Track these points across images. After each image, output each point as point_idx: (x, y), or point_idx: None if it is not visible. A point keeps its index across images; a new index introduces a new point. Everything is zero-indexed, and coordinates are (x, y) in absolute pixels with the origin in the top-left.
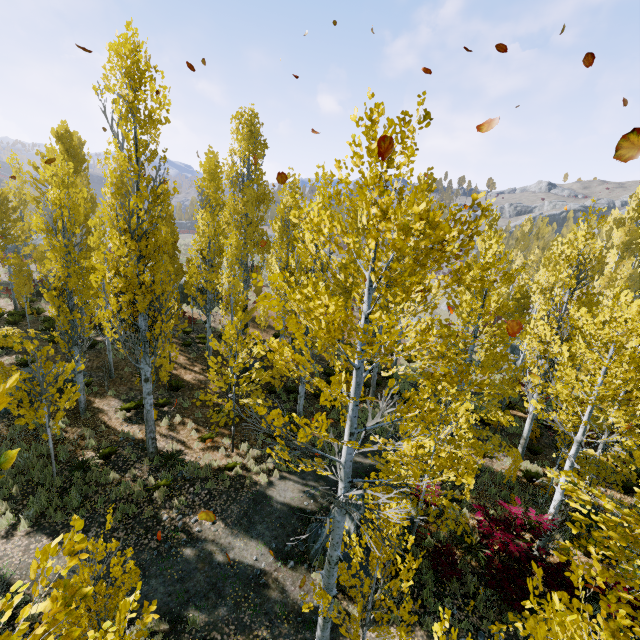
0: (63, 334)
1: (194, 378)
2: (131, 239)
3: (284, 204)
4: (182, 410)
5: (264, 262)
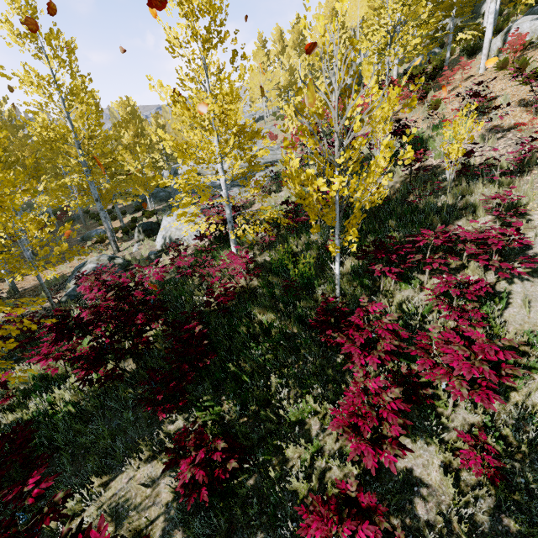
0: None
1: None
2: None
3: None
4: None
5: None
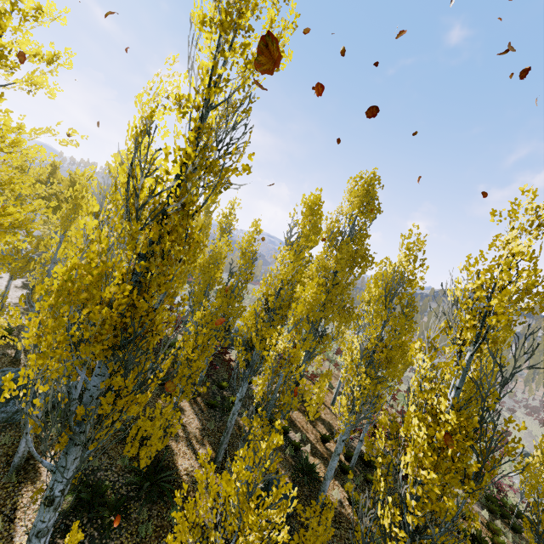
0: (34, 346)
1: (189, 469)
2: (136, 221)
3: (392, 267)
4: (132, 541)
5: (338, 334)
